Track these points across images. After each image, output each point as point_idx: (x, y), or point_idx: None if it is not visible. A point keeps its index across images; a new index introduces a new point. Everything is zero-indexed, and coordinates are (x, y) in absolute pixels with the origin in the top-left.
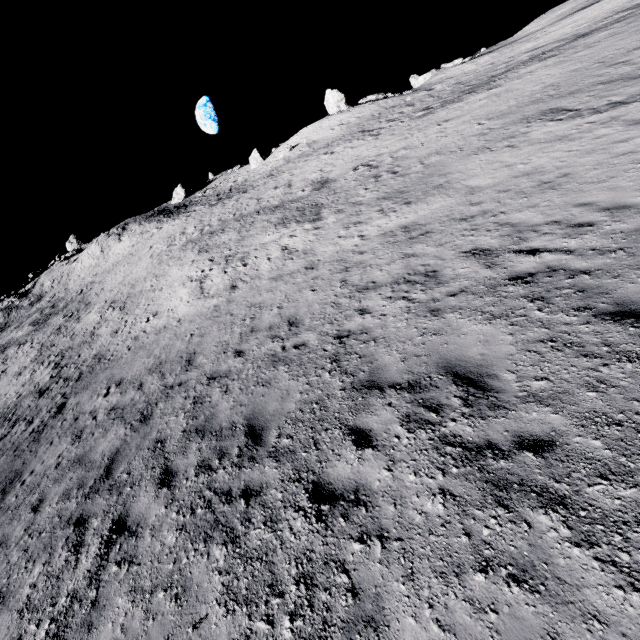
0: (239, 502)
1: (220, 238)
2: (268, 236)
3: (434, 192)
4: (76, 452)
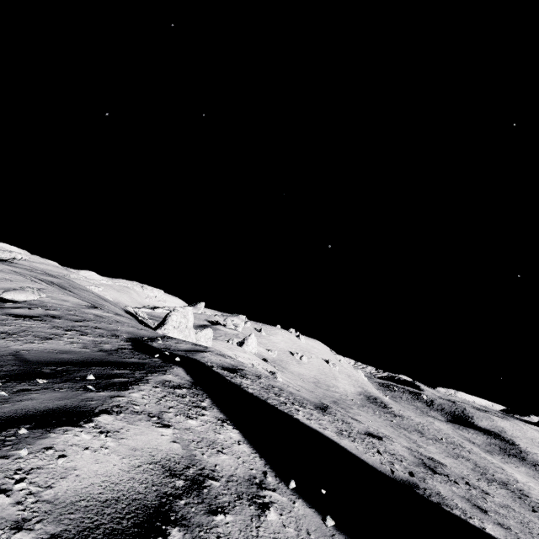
0: None
1: None
2: None
3: None
4: None
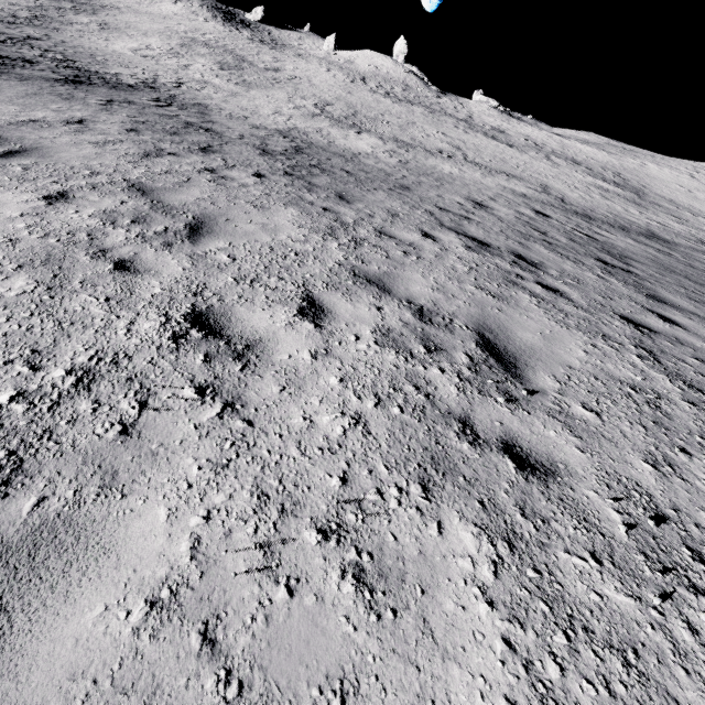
0: (25, 45)
1: (200, 48)
2: (204, 61)
3: (246, 87)
4: (3, 28)
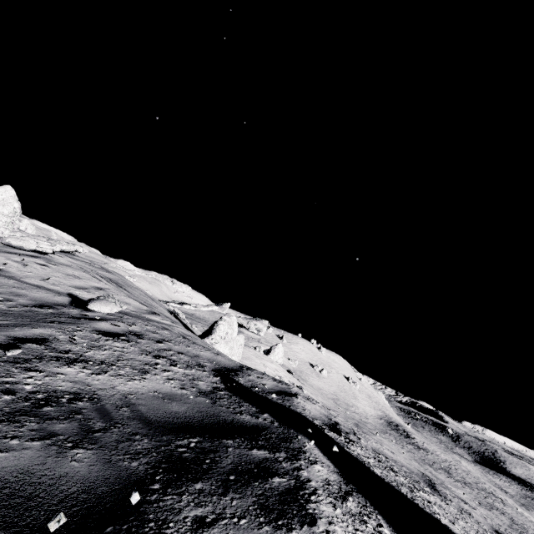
0: None
1: None
2: None
3: None
4: None
